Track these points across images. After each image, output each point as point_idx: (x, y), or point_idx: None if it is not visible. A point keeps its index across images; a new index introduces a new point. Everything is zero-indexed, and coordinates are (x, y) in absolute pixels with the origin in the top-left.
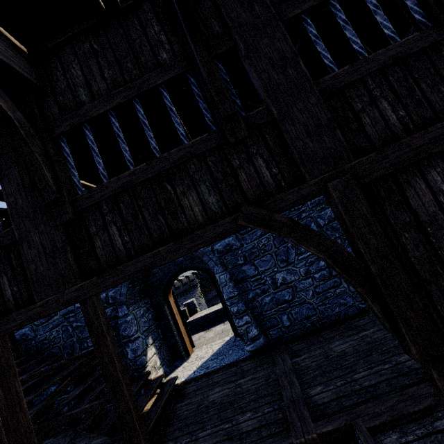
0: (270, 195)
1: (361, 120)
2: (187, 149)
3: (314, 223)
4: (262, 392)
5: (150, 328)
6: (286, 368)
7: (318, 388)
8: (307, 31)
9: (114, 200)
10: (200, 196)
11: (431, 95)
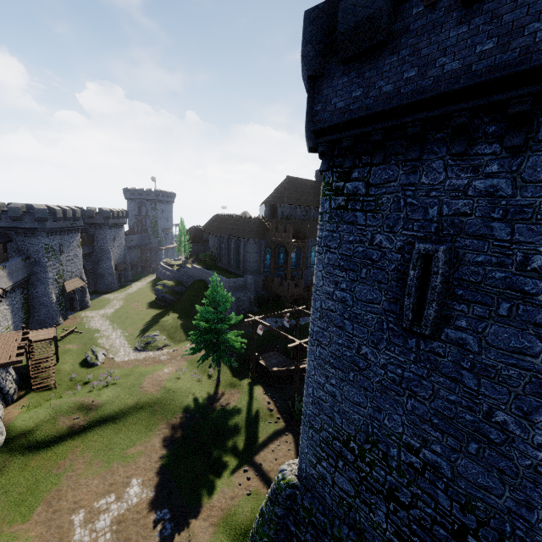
0: None
1: None
2: None
3: None
4: None
5: None
6: None
7: None
8: None
9: None
10: None
11: None
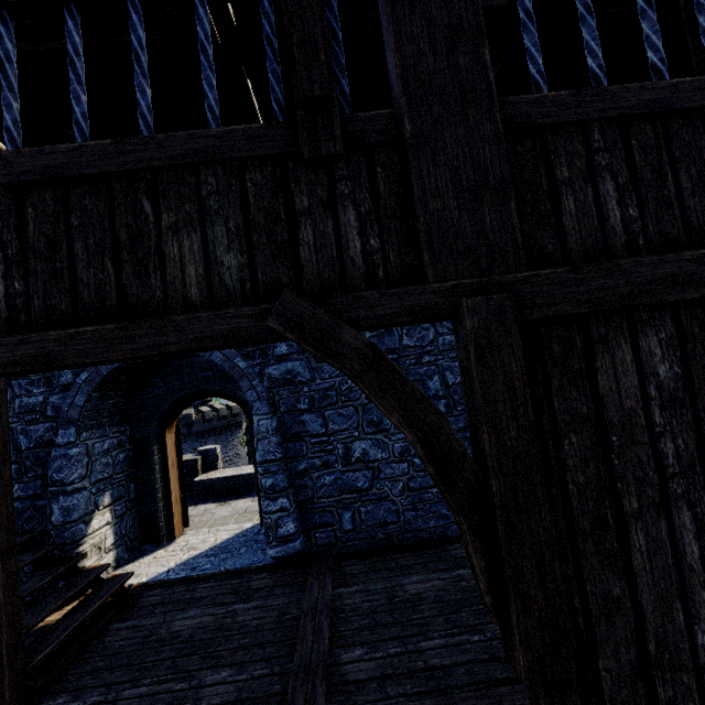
0: (350, 288)
1: (559, 200)
2: (211, 141)
3: (439, 377)
4: (265, 635)
5: (113, 477)
6: (319, 602)
7: (358, 652)
8: (519, 45)
9: (16, 196)
10: (207, 246)
11: (690, 197)
